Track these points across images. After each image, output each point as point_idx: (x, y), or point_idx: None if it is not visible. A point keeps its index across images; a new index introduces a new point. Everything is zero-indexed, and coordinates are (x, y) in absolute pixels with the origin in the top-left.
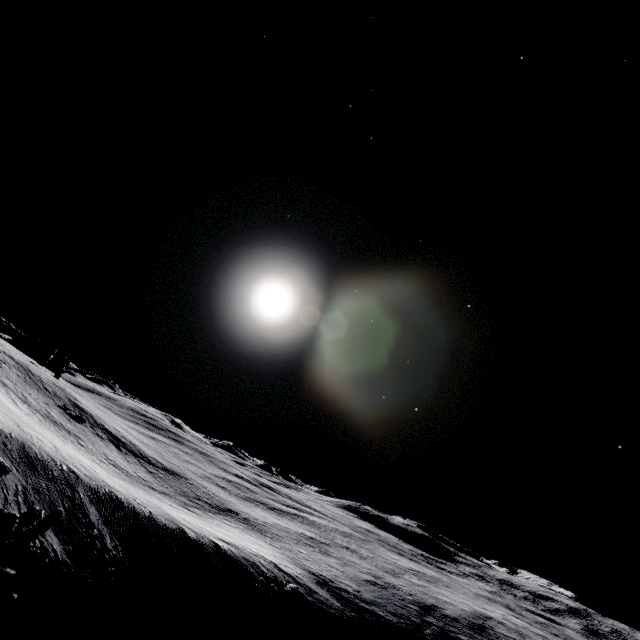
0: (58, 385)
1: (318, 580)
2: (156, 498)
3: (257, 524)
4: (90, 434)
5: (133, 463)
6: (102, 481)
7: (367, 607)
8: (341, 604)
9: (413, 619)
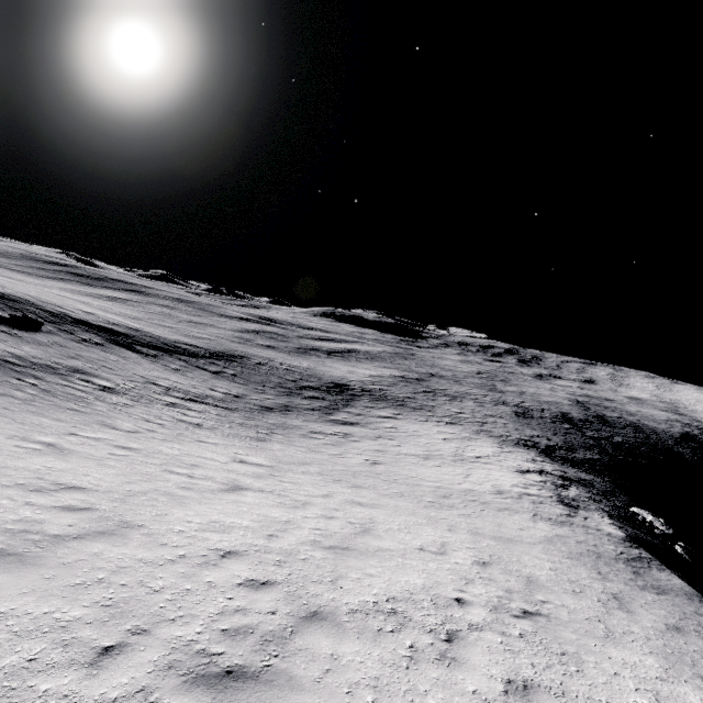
0: None
1: (541, 453)
2: (323, 438)
3: (379, 392)
4: (76, 347)
5: (184, 370)
6: None
7: (582, 457)
8: (589, 474)
9: (591, 443)
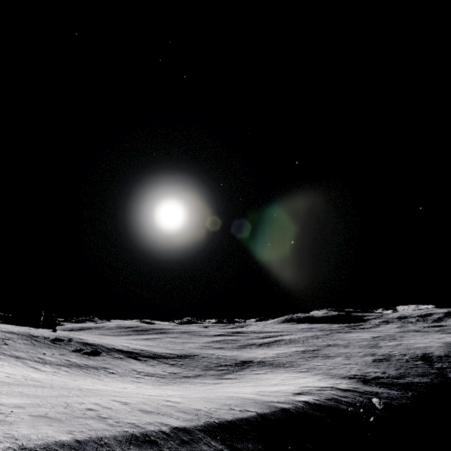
0: (61, 335)
1: (360, 381)
2: (201, 384)
3: (271, 361)
4: (111, 360)
5: (156, 365)
6: (197, 411)
7: (405, 381)
8: (394, 390)
9: (432, 372)
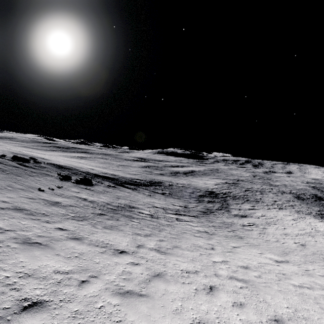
0: (15, 152)
1: None
2: (252, 229)
3: (230, 194)
4: (111, 191)
5: (151, 195)
6: None
7: None
8: None
9: None
